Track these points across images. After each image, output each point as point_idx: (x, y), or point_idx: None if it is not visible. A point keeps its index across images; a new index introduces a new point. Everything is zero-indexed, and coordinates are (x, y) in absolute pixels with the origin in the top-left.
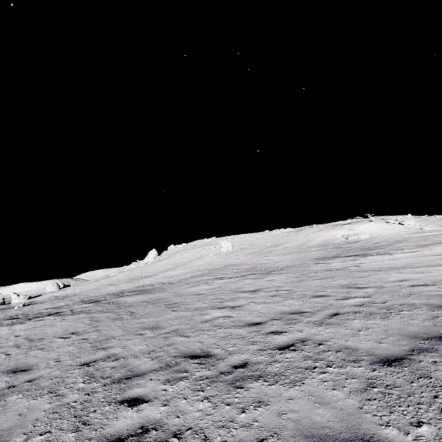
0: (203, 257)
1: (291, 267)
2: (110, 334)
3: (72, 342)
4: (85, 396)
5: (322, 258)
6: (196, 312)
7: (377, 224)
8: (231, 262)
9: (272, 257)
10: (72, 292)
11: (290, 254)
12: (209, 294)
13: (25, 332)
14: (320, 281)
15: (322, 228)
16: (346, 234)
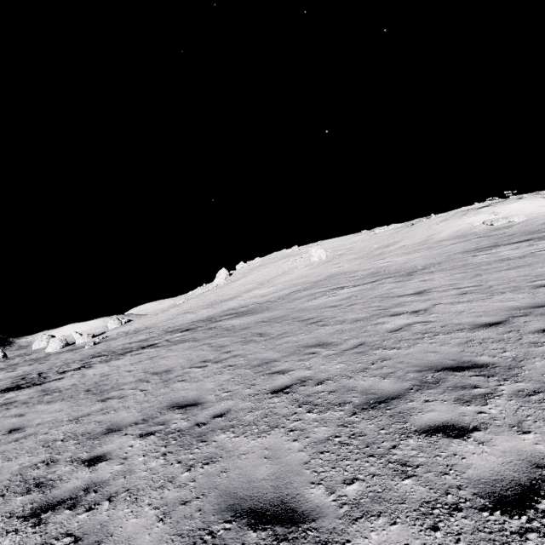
0: (290, 270)
1: (438, 264)
2: (262, 357)
3: (218, 370)
4: (343, 428)
5: (474, 250)
6: (361, 323)
7: (531, 202)
8: (334, 271)
9: (392, 258)
10: (142, 325)
11: (416, 252)
12: (350, 304)
13: (135, 366)
14: (513, 271)
15: (449, 217)
16: (488, 219)
